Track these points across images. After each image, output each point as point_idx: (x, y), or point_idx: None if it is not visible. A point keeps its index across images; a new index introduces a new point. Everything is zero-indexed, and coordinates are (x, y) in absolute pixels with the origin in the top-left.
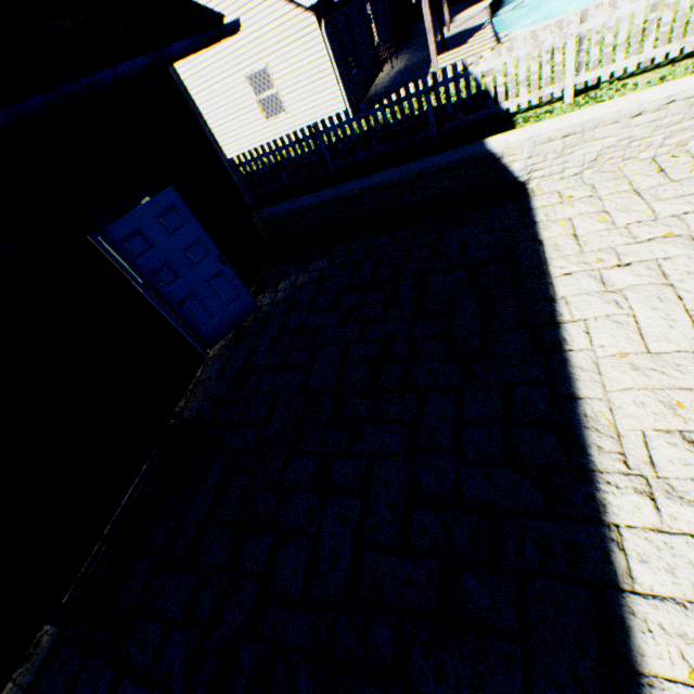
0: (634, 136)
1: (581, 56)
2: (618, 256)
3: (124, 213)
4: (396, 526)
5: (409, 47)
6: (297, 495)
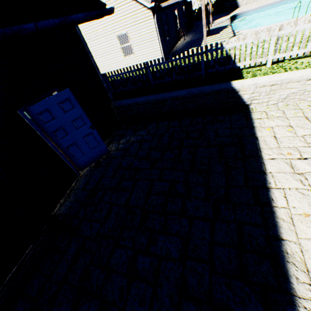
0: (307, 89)
1: (277, 46)
2: (299, 152)
3: (41, 99)
4: (171, 310)
5: (192, 31)
6: (116, 274)
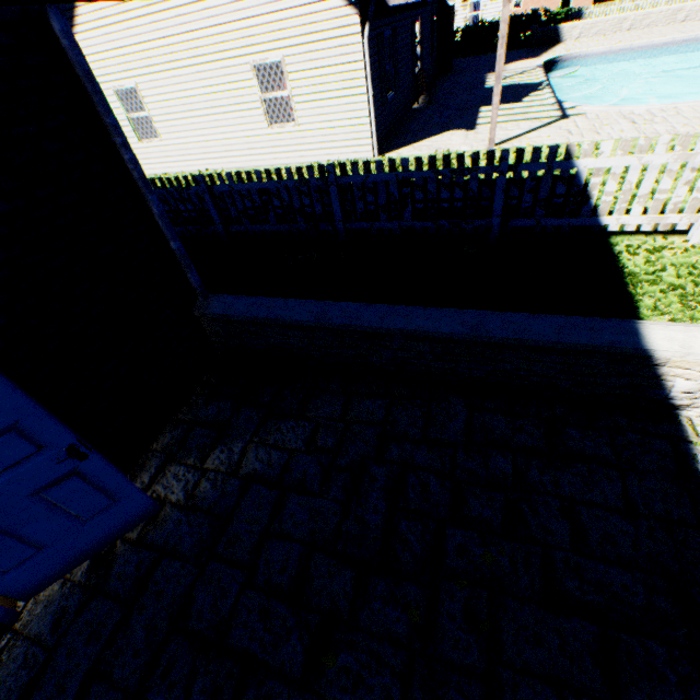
0: None
1: None
2: None
3: None
4: None
5: (450, 83)
6: None
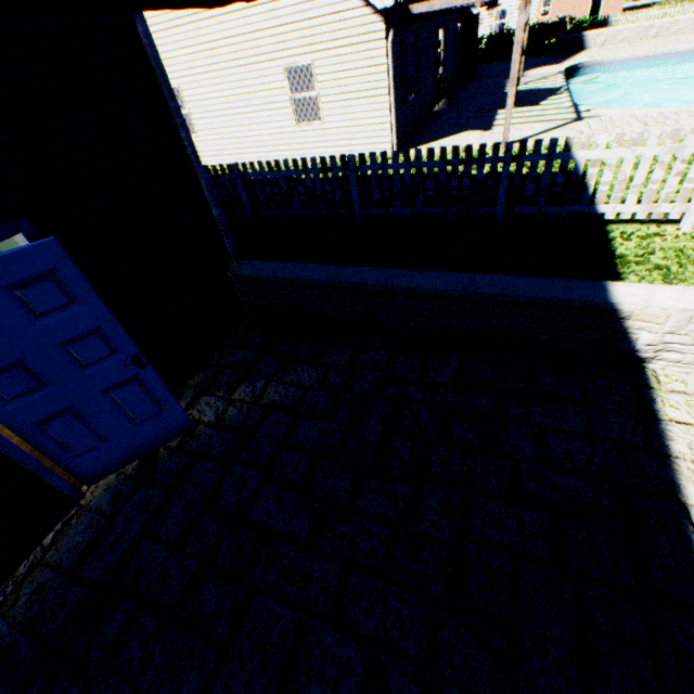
0: None
1: None
2: None
3: None
4: None
5: (471, 87)
6: None
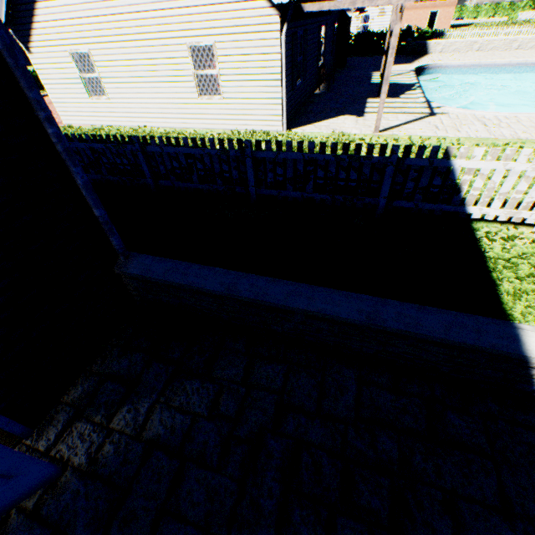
0: None
1: None
2: None
3: None
4: None
5: (344, 76)
6: None
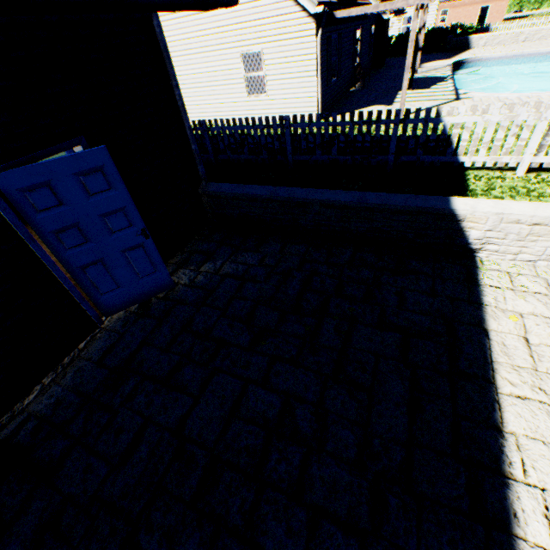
0: None
1: (546, 140)
2: None
3: (38, 157)
4: None
5: (381, 74)
6: None
